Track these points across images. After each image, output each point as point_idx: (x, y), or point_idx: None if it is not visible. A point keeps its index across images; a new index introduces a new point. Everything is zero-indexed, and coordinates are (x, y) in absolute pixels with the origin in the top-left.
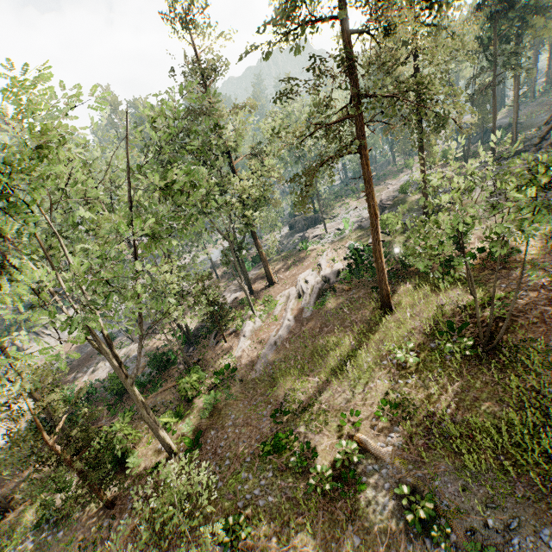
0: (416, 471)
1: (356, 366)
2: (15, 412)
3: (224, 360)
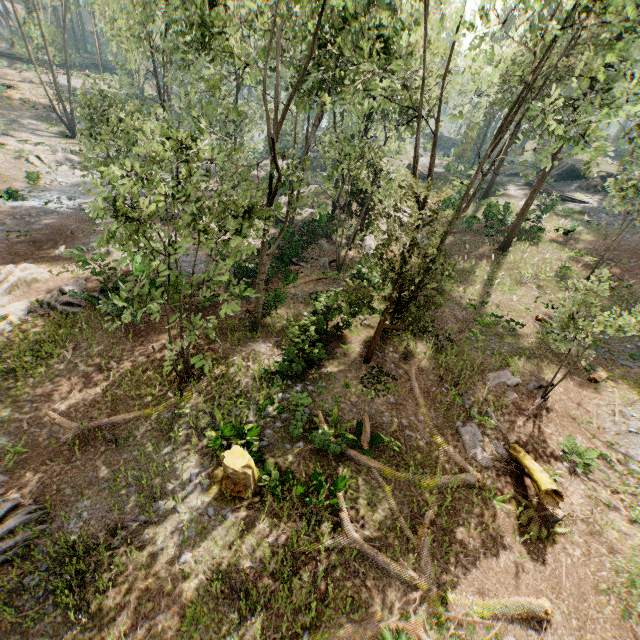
0: None
1: (499, 283)
2: None
3: None
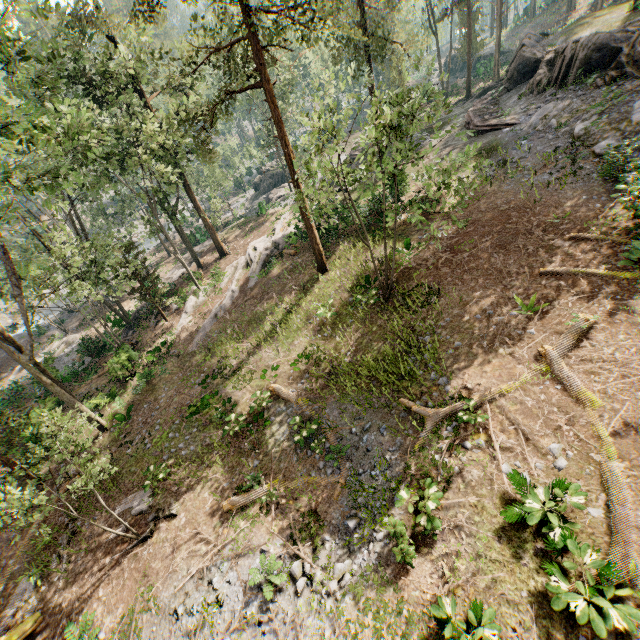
0: (313, 405)
1: (287, 328)
2: None
3: (163, 339)
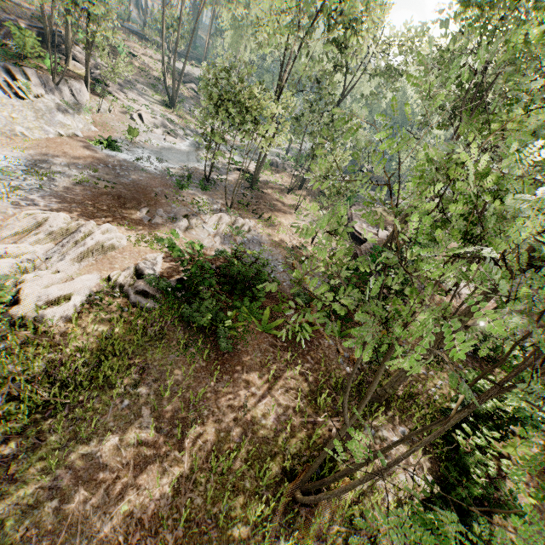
0: None
1: None
2: (55, 233)
3: None
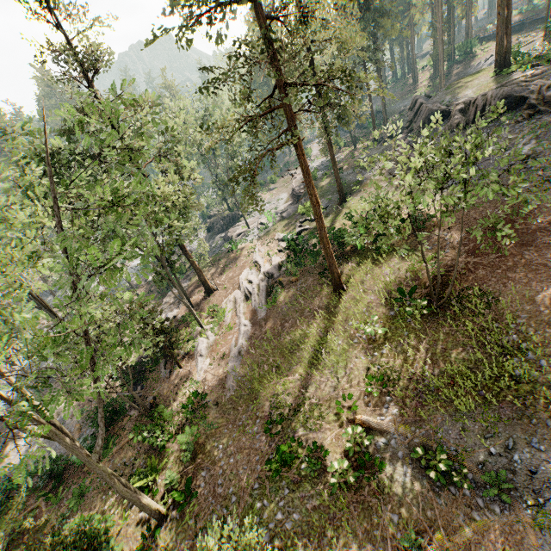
0: (419, 430)
1: (330, 351)
2: None
3: (187, 389)
